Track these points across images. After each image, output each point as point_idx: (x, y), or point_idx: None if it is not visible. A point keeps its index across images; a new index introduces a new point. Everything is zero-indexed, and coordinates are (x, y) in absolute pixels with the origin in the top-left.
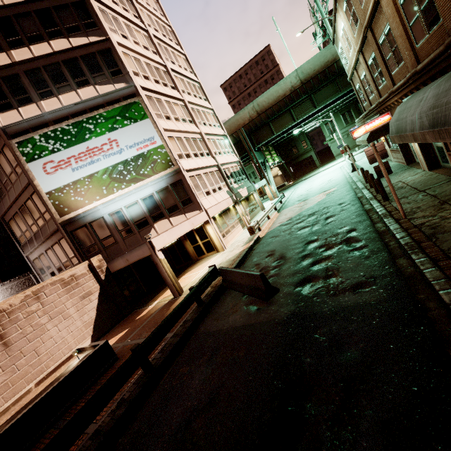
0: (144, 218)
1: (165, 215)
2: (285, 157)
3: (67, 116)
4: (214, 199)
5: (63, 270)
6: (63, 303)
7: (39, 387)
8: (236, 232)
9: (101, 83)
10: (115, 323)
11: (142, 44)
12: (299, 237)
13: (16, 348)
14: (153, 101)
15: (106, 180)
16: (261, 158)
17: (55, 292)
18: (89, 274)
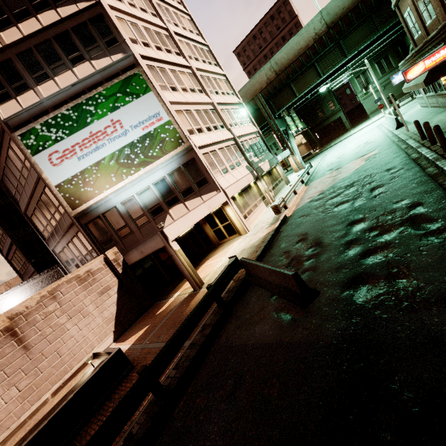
0: (157, 204)
1: (180, 200)
2: (309, 122)
3: (66, 100)
4: (232, 176)
5: (85, 263)
6: (81, 300)
7: (55, 398)
8: (259, 212)
9: (97, 57)
10: (137, 317)
11: (139, 6)
12: (337, 215)
13: (37, 350)
14: (155, 71)
15: (113, 166)
16: (283, 126)
17: (71, 289)
18: (106, 268)
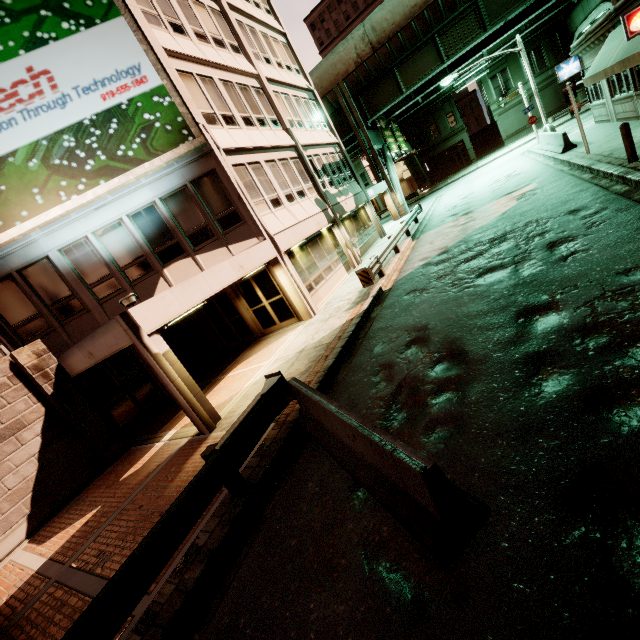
0: (139, 256)
1: (186, 251)
2: (416, 145)
3: None
4: (290, 214)
5: None
6: None
7: None
8: (335, 280)
9: None
10: (90, 479)
11: None
12: (486, 293)
13: None
14: None
15: (37, 171)
16: (378, 143)
17: None
18: (15, 385)
